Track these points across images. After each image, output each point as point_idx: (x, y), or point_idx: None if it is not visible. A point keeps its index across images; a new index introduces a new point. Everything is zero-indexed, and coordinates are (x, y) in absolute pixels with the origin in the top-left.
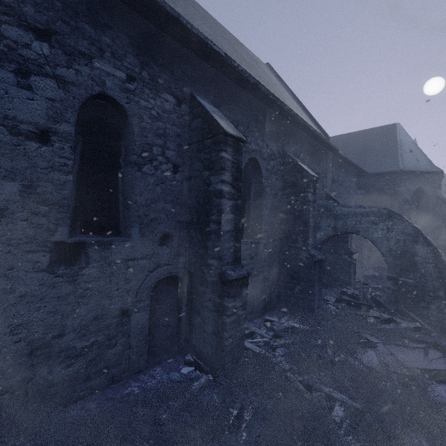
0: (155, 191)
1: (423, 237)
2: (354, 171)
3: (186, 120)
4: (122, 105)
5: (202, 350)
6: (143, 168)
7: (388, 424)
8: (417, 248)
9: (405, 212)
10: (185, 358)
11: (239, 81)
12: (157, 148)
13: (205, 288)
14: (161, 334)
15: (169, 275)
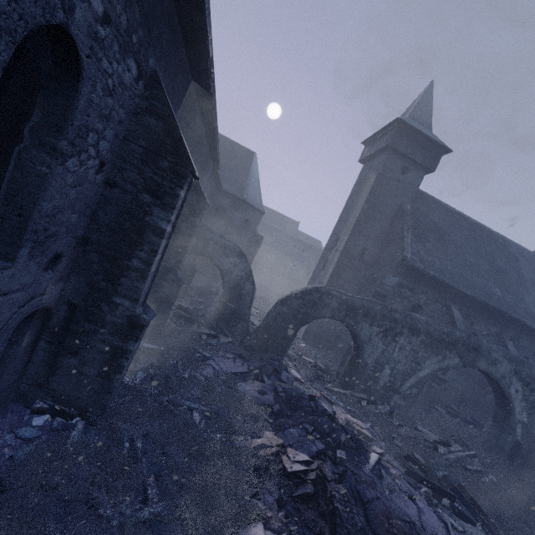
0: (68, 196)
1: (253, 278)
2: (214, 183)
3: (135, 104)
4: (81, 57)
5: (69, 394)
6: (68, 161)
7: (228, 416)
8: (246, 284)
9: (233, 237)
10: (33, 407)
11: (198, 76)
12: (94, 134)
13: (98, 327)
14: (1, 386)
15: (40, 307)
